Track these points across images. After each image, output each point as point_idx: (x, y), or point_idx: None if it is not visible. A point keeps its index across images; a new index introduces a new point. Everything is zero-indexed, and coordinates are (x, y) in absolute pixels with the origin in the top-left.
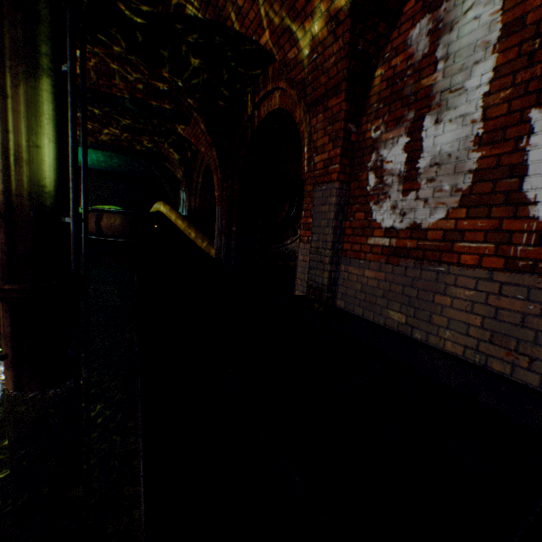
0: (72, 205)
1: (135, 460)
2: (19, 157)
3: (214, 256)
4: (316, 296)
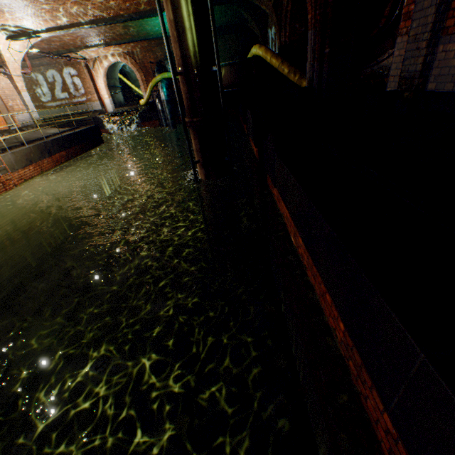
0: (216, 56)
1: (272, 204)
2: (184, 27)
3: (306, 86)
4: (406, 86)
